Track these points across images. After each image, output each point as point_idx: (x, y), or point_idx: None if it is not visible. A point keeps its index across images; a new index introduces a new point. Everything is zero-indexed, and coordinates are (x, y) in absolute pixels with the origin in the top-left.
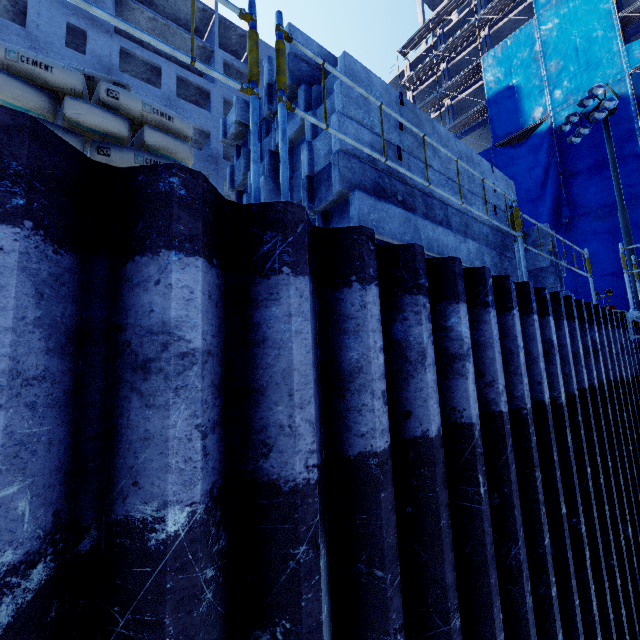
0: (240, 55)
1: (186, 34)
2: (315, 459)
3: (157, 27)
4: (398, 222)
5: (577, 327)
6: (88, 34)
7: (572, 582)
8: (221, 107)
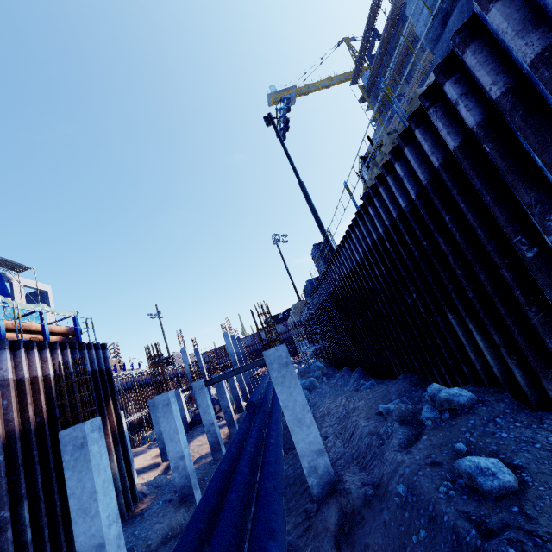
0: None
1: None
2: (424, 179)
3: None
4: (456, 23)
5: None
6: None
7: None
8: None
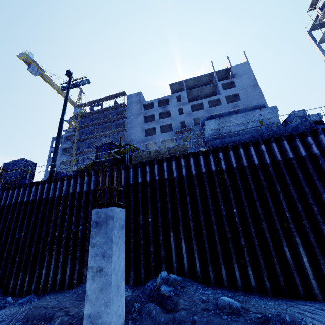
0: (228, 76)
1: (207, 86)
2: (195, 172)
3: (198, 91)
4: (219, 142)
5: (285, 142)
6: (183, 108)
7: (267, 197)
8: (225, 100)
